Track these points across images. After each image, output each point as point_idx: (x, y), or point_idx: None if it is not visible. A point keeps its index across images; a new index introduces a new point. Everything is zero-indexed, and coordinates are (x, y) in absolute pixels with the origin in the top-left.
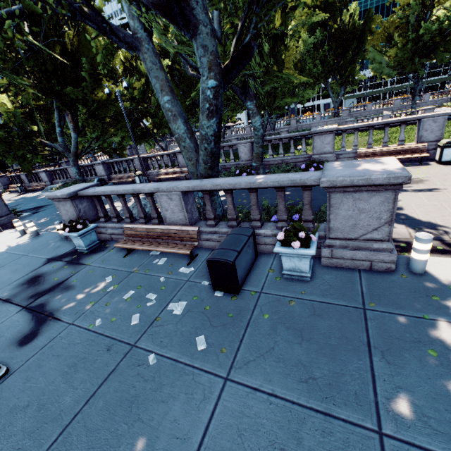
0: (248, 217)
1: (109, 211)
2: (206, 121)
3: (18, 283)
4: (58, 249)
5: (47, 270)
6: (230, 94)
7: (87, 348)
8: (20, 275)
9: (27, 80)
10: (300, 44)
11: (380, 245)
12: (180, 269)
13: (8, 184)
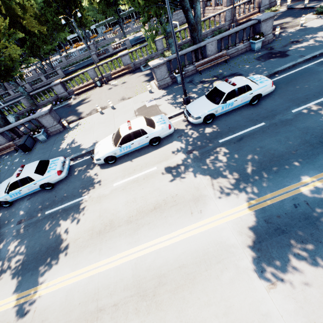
0: None
1: None
2: None
3: None
4: None
5: None
6: None
7: None
8: None
9: None
10: (33, 2)
11: (57, 125)
12: (14, 155)
13: None
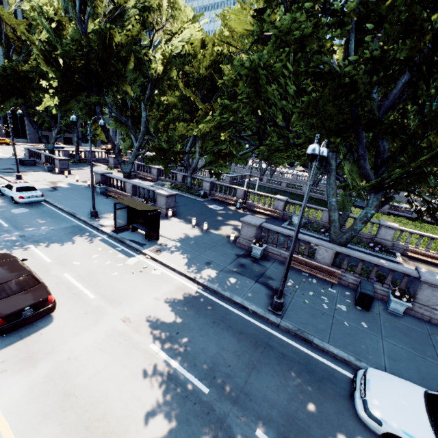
0: (353, 271)
1: (237, 227)
2: (360, 224)
3: (235, 265)
4: (234, 249)
5: (245, 263)
6: (297, 151)
7: (312, 311)
8: (230, 260)
9: (188, 115)
10: None
11: (437, 312)
12: (329, 289)
13: (117, 164)
